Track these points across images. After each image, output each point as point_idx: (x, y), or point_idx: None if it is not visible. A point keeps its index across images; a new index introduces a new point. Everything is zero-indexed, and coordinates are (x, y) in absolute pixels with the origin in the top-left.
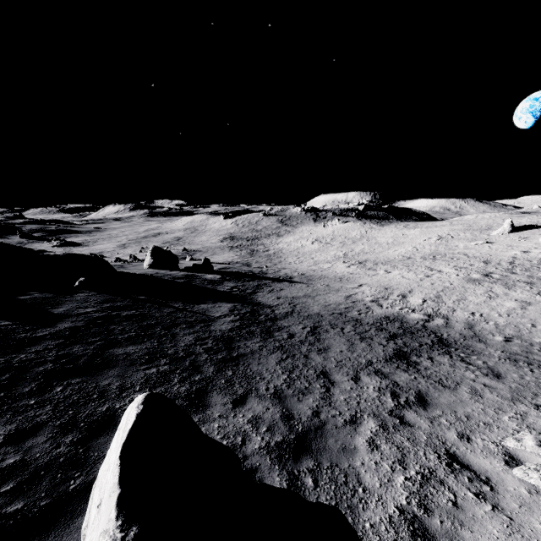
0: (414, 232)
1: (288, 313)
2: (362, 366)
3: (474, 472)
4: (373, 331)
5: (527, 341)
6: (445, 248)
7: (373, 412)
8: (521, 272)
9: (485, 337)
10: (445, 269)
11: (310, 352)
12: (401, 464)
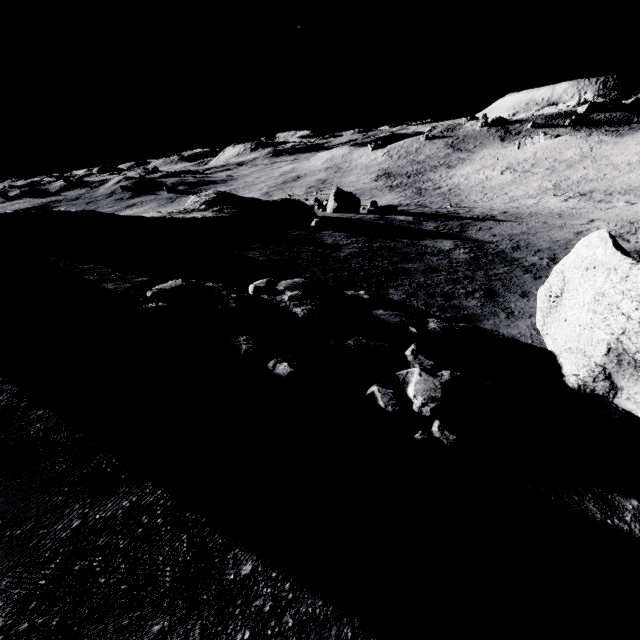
0: None
1: (515, 248)
2: None
3: None
4: None
5: None
6: None
7: None
8: None
9: None
10: None
11: None
12: None
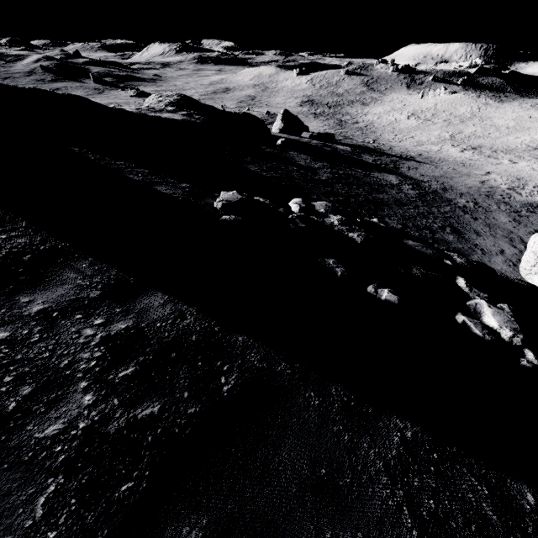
0: None
1: (443, 189)
2: (532, 232)
3: None
4: (525, 212)
5: None
6: None
7: None
8: None
9: None
10: None
11: (489, 218)
12: None
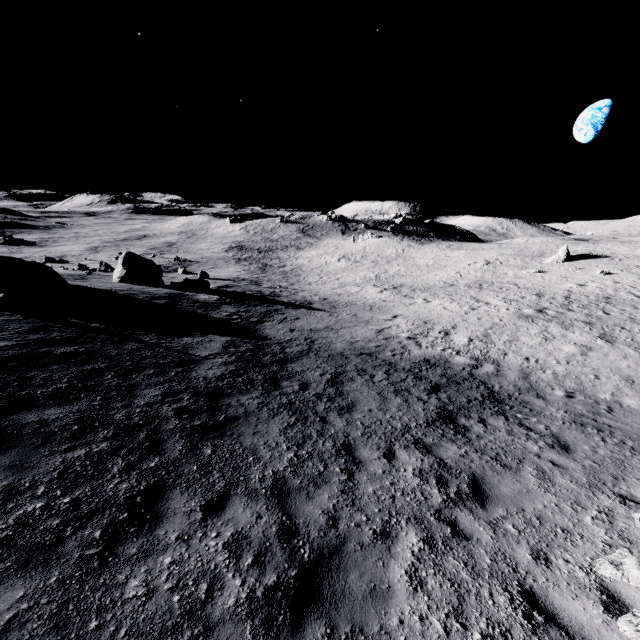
0: (458, 255)
1: (303, 352)
2: (397, 433)
3: (566, 631)
4: (410, 380)
5: (592, 397)
6: (492, 276)
7: (414, 515)
8: (579, 309)
9: (544, 391)
10: (494, 301)
11: (329, 413)
12: (458, 618)
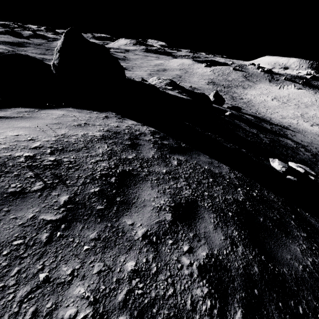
0: None
1: None
2: None
3: None
4: None
5: None
6: None
7: None
8: None
9: None
10: None
11: None
12: None
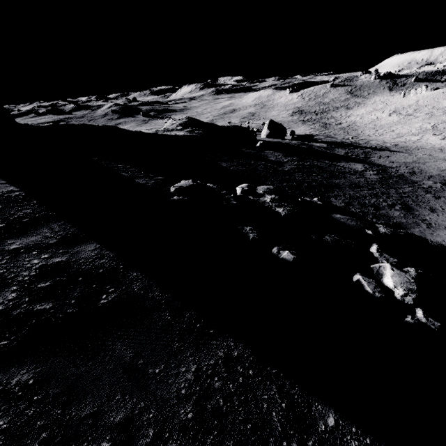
0: None
1: (411, 173)
2: None
3: None
4: None
5: None
6: None
7: None
8: None
9: None
10: None
11: None
12: None
